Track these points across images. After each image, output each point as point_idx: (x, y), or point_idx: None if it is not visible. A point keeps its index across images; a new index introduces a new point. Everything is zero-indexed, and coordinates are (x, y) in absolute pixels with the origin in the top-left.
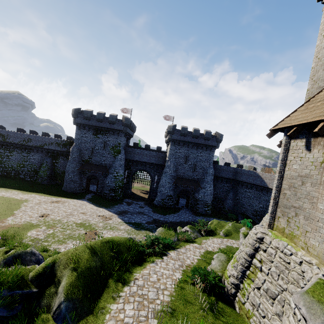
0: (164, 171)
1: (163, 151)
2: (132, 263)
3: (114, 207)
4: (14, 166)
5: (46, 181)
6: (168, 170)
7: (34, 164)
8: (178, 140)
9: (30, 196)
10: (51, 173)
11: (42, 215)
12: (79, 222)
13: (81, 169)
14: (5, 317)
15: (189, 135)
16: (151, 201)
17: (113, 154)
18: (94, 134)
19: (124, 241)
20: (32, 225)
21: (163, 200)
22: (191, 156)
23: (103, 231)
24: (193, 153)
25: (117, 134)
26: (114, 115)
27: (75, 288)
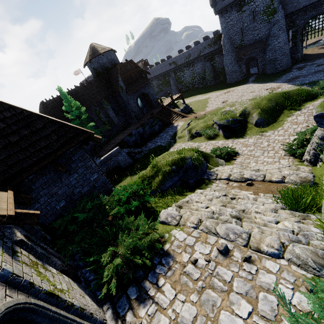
0: None
1: None
2: (303, 102)
3: (281, 78)
4: (189, 81)
5: (213, 82)
6: None
7: (199, 73)
8: None
9: (209, 95)
10: (214, 74)
11: (223, 102)
12: (251, 98)
13: (236, 57)
14: (234, 127)
15: None
16: None
17: (267, 20)
18: (238, 11)
19: (293, 91)
20: (220, 108)
21: None
22: None
23: None
24: None
25: None
26: None
27: (262, 115)
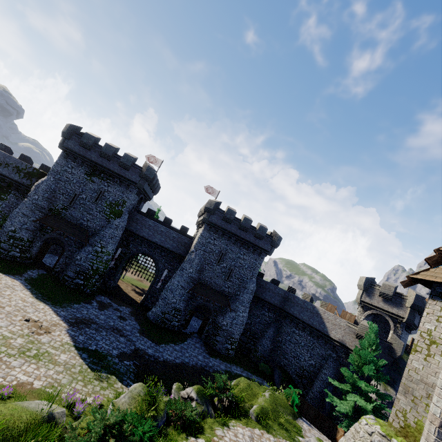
0: (182, 267)
1: (189, 235)
2: None
3: (71, 306)
4: None
5: None
6: (188, 267)
7: None
8: (217, 225)
9: None
10: None
11: None
12: None
13: (40, 222)
14: None
15: (235, 224)
16: (144, 310)
17: (108, 215)
18: (88, 173)
19: (21, 431)
20: None
21: (165, 315)
22: (229, 255)
23: (14, 359)
24: (233, 251)
25: (126, 187)
26: (131, 156)
27: None
